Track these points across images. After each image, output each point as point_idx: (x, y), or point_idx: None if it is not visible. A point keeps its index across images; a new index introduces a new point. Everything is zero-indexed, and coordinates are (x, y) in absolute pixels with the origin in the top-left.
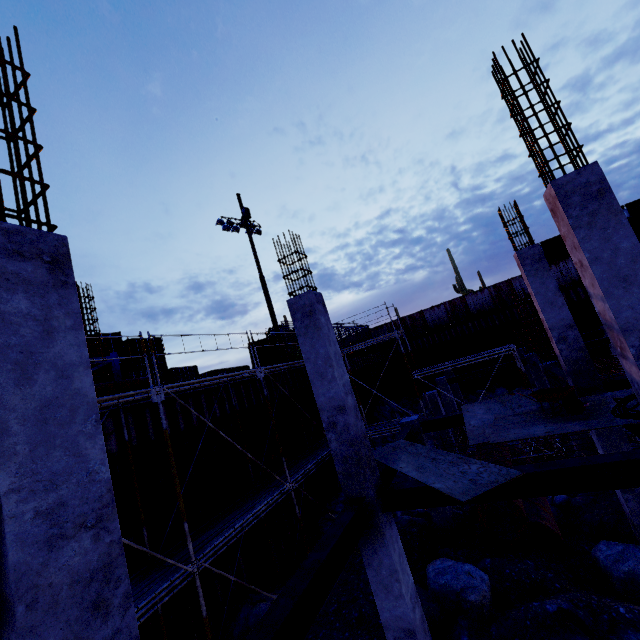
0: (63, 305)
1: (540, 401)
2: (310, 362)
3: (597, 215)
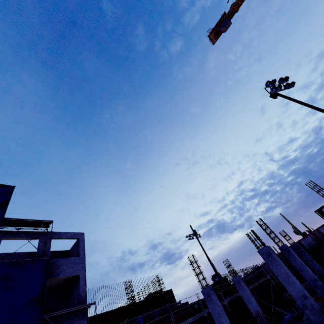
0: (215, 296)
1: (317, 302)
2: (244, 297)
3: (290, 255)
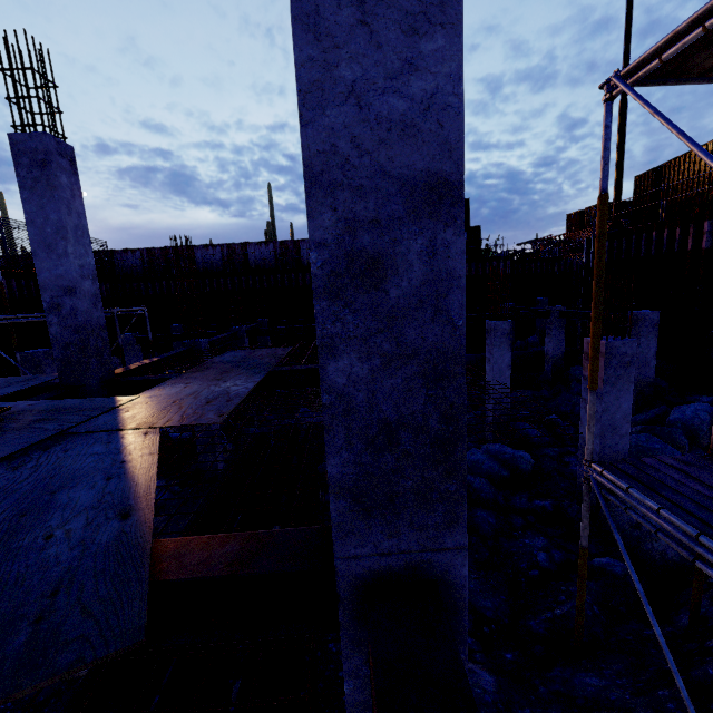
0: None
1: None
2: None
3: None
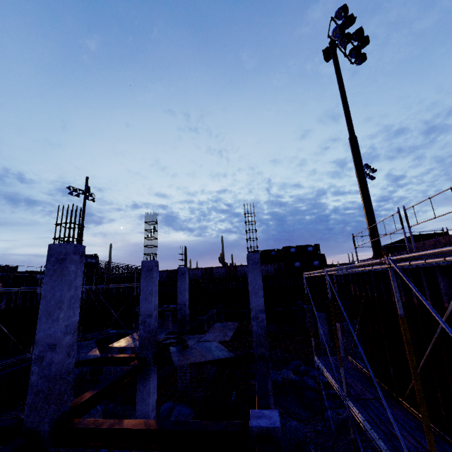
0: None
1: None
2: None
3: (148, 276)
